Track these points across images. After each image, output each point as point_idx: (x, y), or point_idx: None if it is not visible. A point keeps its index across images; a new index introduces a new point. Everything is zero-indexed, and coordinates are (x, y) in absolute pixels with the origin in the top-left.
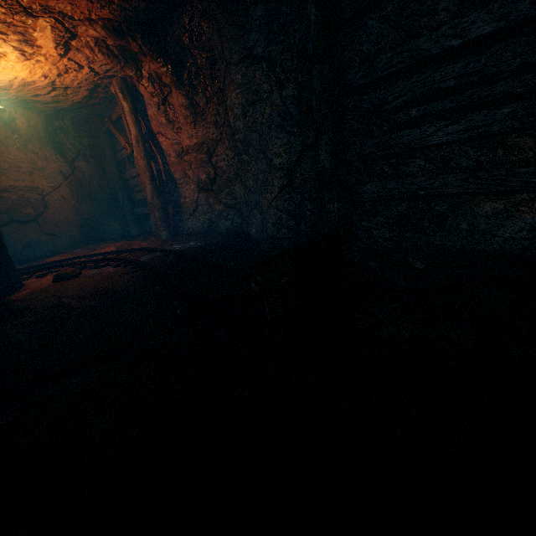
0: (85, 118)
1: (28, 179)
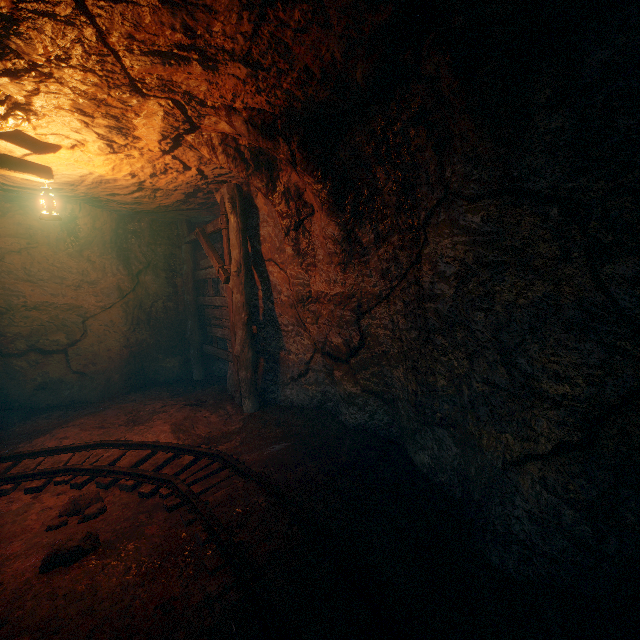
0: (168, 222)
1: (70, 294)
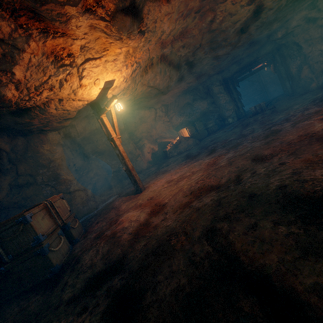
0: None
1: None
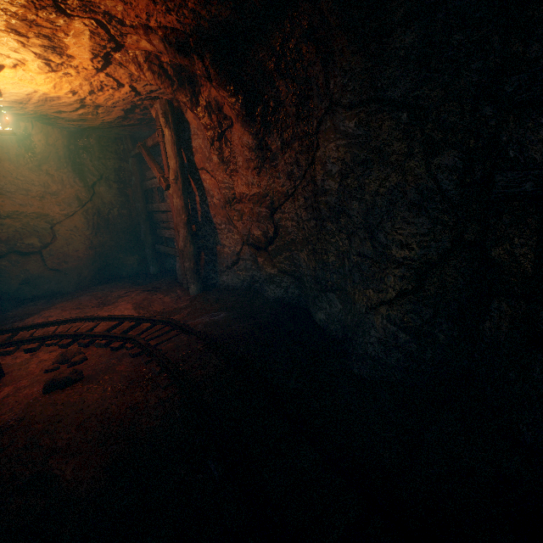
0: (114, 138)
1: (37, 204)
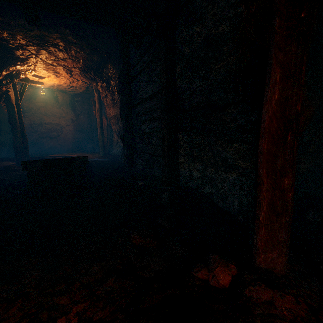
0: (88, 97)
1: (57, 120)
